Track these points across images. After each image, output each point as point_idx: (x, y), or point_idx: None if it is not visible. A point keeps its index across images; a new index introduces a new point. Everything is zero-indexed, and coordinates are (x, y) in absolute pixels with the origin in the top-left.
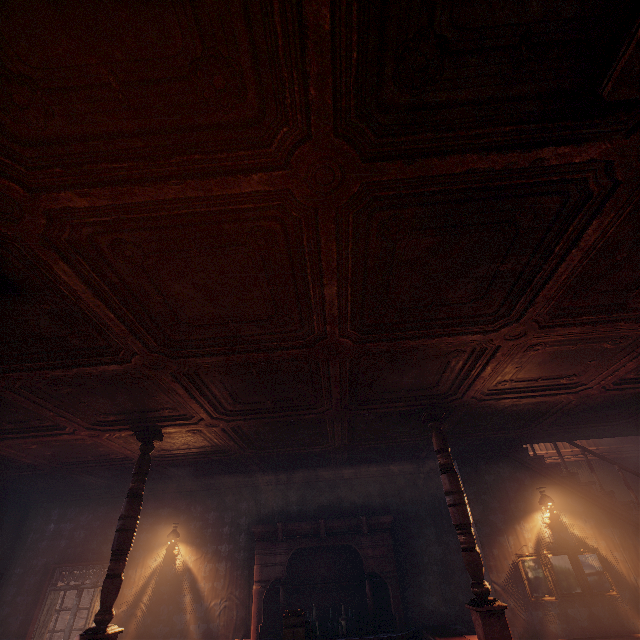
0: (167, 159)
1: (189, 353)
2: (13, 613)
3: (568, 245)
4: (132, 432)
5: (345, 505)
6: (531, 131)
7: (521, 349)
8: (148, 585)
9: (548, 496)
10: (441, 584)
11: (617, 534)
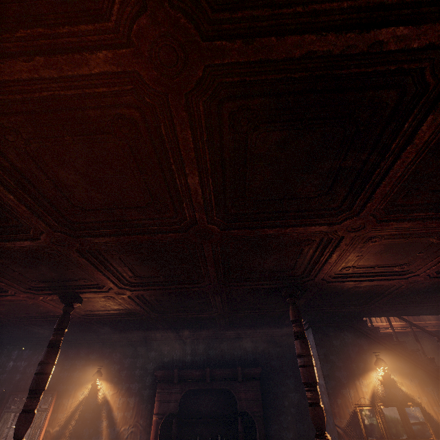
0: (3, 26)
1: (84, 233)
2: None
3: (404, 140)
4: (58, 296)
5: (227, 358)
6: (369, 1)
7: (361, 240)
8: (76, 412)
9: (382, 359)
10: (297, 423)
11: (436, 392)
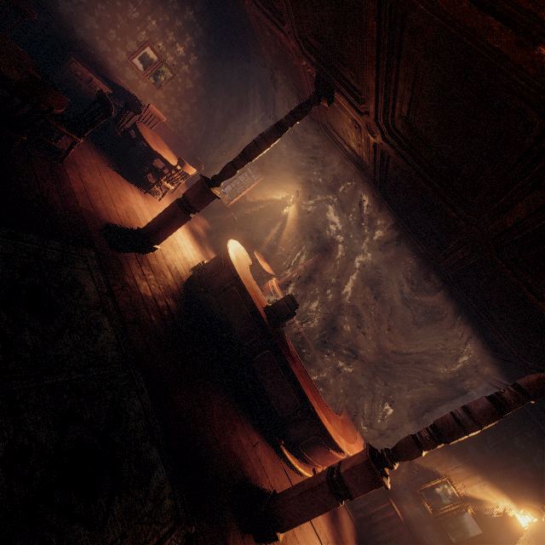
0: None
1: None
2: (219, 148)
3: None
4: (317, 74)
5: (392, 302)
6: None
7: None
8: (266, 203)
9: (543, 518)
10: (383, 402)
11: None
